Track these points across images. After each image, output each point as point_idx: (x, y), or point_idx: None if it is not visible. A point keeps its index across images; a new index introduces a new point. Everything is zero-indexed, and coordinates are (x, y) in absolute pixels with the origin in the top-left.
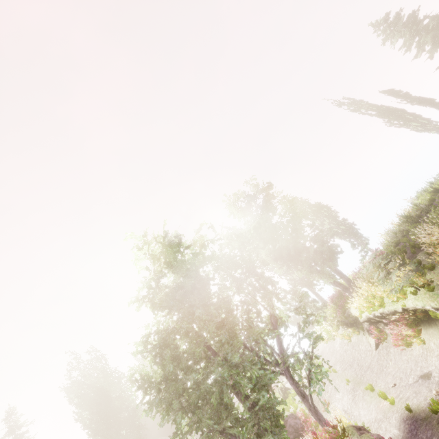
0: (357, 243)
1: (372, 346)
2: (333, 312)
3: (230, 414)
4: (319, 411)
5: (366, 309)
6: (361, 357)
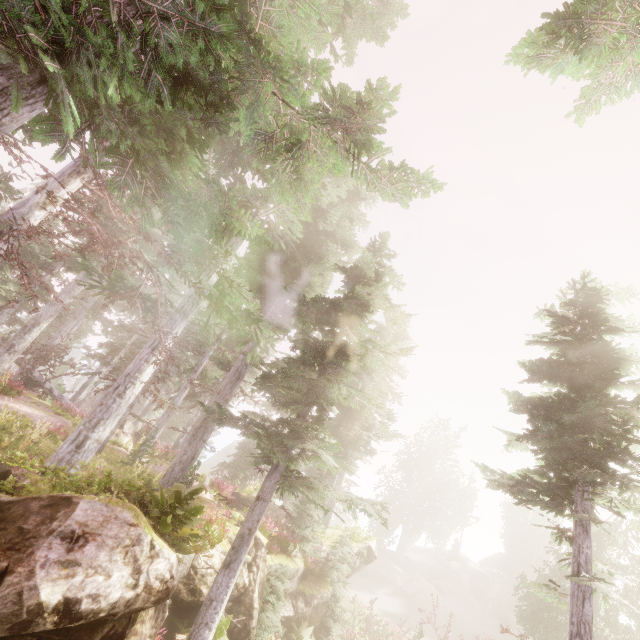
0: None
1: None
2: None
3: None
4: None
5: None
6: None
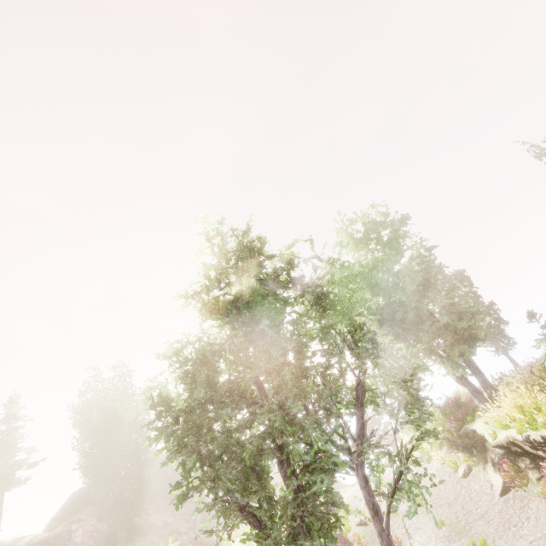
0: (497, 348)
1: (496, 489)
2: (440, 423)
3: (262, 489)
4: (393, 544)
5: (516, 424)
6: (471, 499)
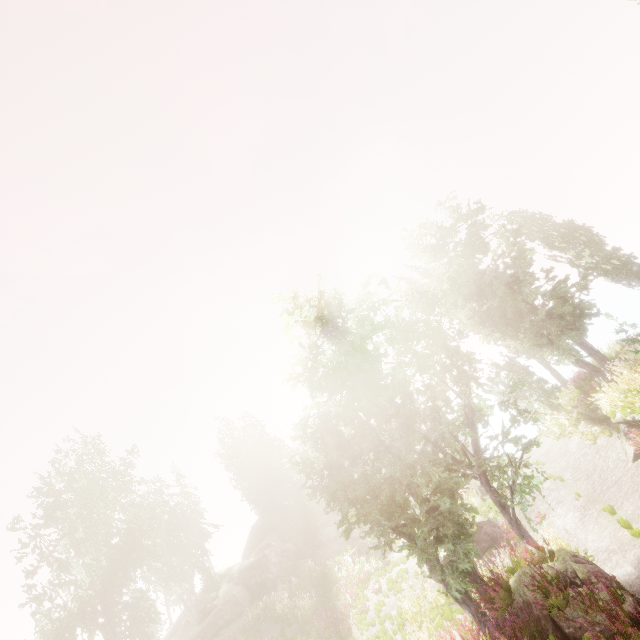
0: None
1: (629, 456)
2: (571, 400)
3: (404, 513)
4: (523, 527)
5: (620, 409)
6: (608, 468)
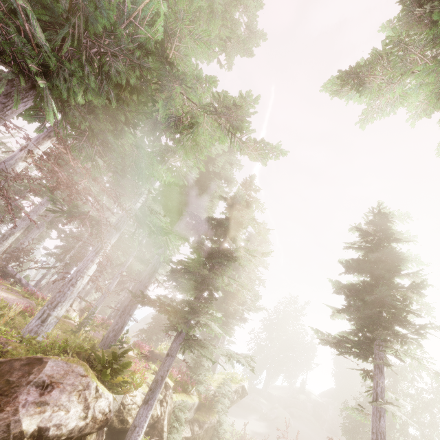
0: None
1: None
2: None
3: None
4: None
5: None
6: None
